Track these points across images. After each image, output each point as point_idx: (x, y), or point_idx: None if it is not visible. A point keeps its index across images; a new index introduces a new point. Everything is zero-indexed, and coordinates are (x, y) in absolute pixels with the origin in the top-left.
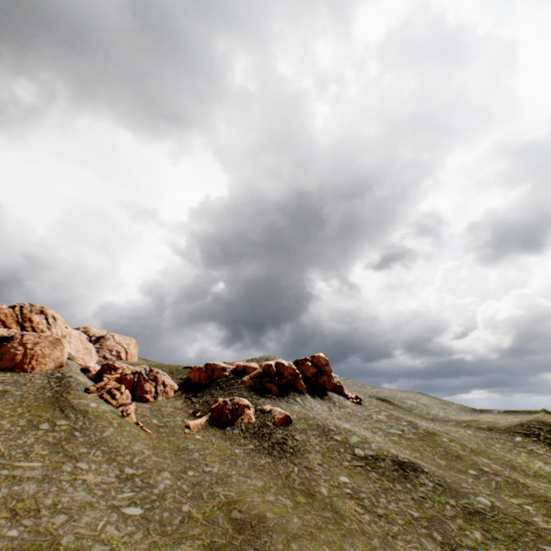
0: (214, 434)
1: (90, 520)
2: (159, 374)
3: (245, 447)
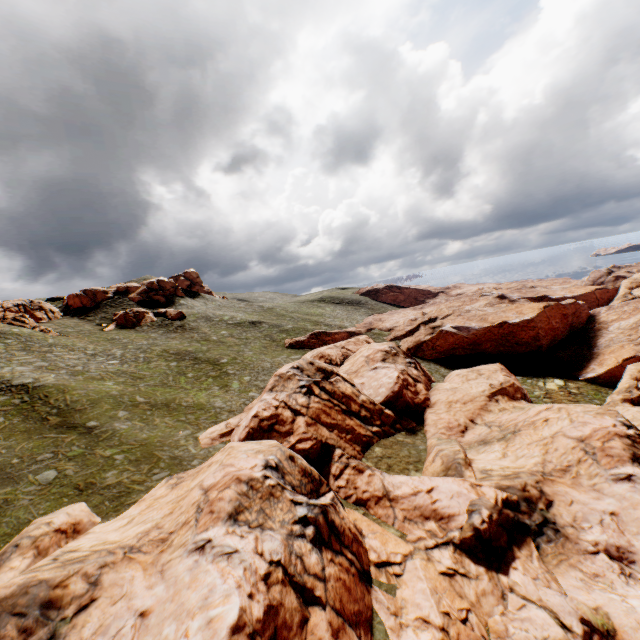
0: (129, 332)
1: (96, 366)
2: (43, 304)
3: (158, 333)
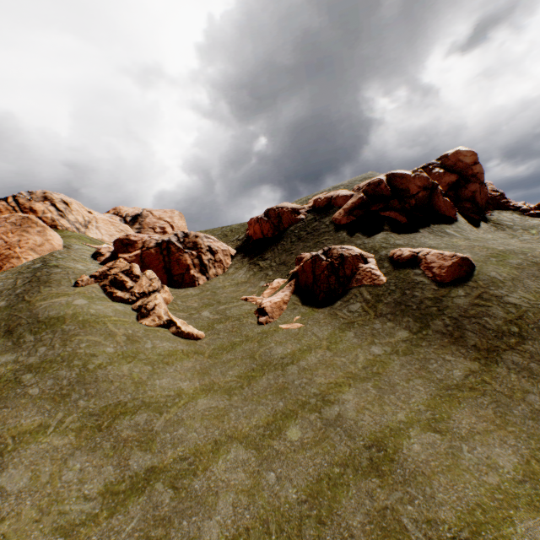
0: (314, 317)
1: None
2: (199, 238)
3: (391, 337)
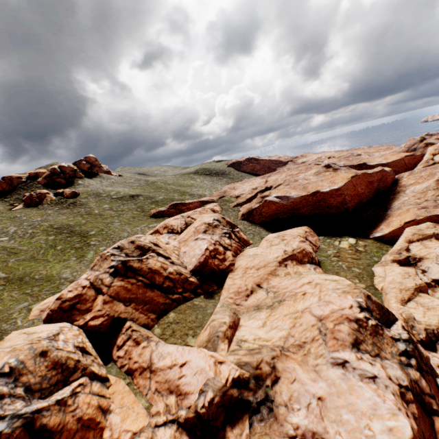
0: (32, 210)
1: None
2: None
3: (54, 210)
